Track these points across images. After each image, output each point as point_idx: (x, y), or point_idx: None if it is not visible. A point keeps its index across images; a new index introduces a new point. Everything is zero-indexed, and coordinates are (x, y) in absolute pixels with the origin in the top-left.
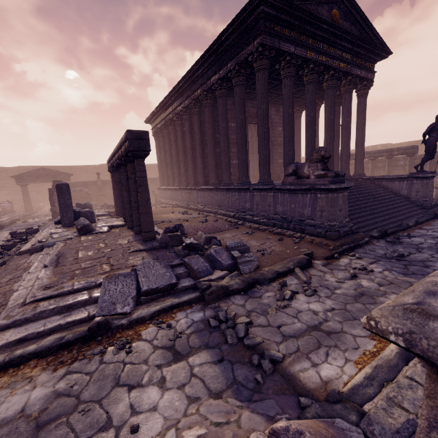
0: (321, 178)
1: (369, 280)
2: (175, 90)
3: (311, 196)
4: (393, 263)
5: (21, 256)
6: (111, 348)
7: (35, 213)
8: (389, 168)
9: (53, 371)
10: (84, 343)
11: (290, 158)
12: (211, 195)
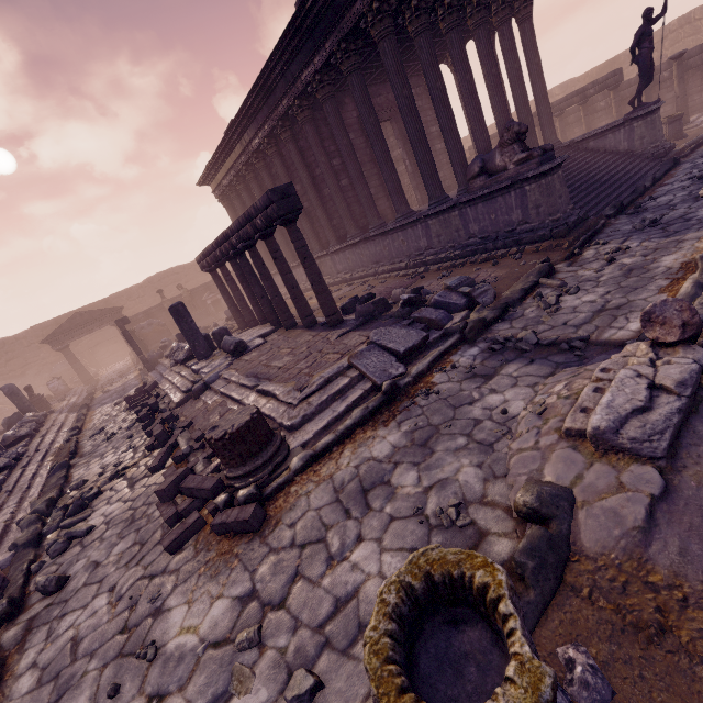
0: (524, 164)
1: (630, 257)
2: (242, 115)
3: (516, 194)
4: (648, 232)
5: (186, 406)
6: (418, 399)
7: (100, 382)
8: (586, 119)
9: (385, 427)
10: (387, 406)
11: (459, 155)
12: (358, 252)
